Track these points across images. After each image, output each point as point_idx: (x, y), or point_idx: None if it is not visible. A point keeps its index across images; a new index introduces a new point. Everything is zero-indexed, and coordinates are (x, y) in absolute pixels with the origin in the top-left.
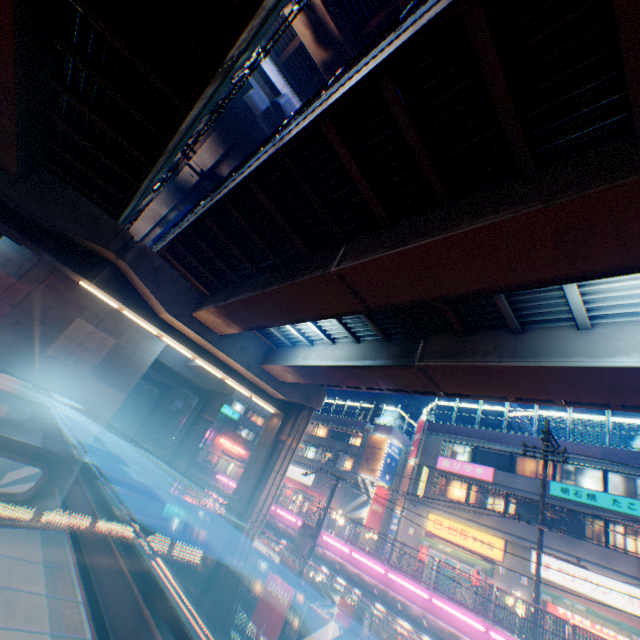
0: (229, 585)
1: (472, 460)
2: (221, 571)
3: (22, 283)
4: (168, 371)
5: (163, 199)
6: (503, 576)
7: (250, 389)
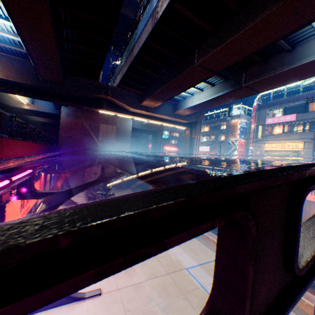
0: None
1: (283, 115)
2: None
3: (77, 120)
4: (136, 130)
5: None
6: (303, 155)
7: (173, 124)
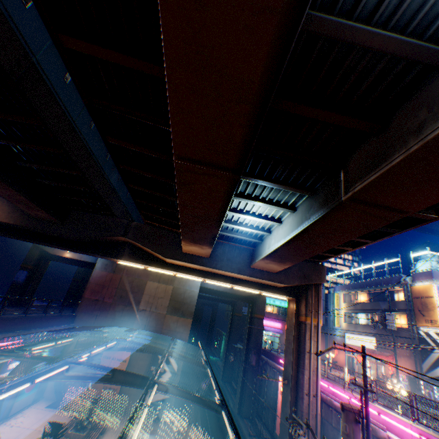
0: None
1: None
2: None
3: (116, 274)
4: (217, 293)
5: None
6: None
7: (254, 288)
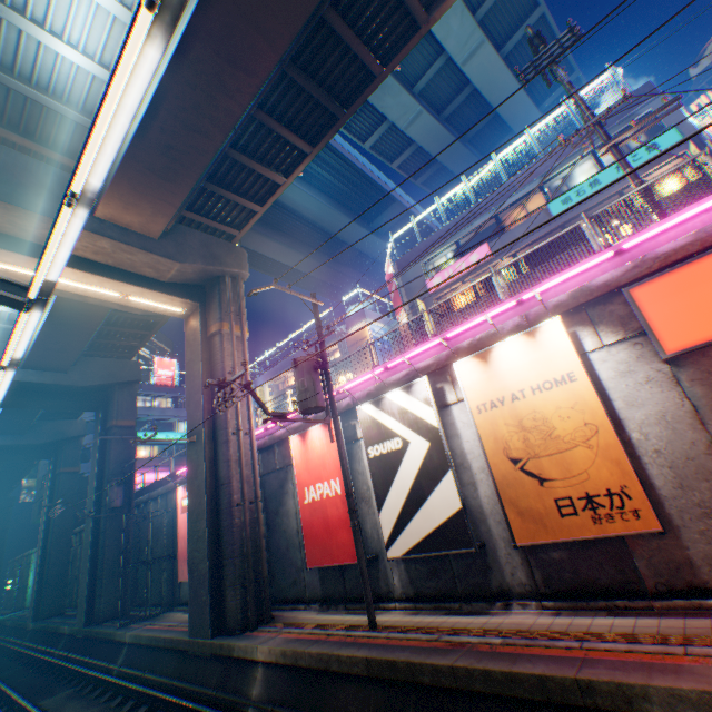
0: (250, 541)
1: (461, 257)
2: (227, 534)
3: None
4: None
5: None
6: None
7: (109, 277)
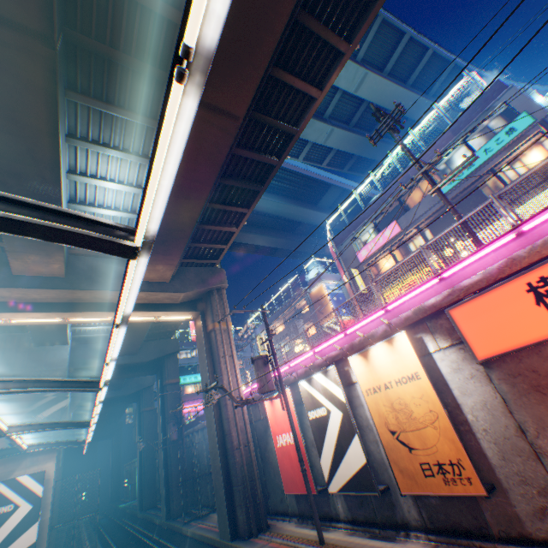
0: (247, 473)
1: (378, 232)
2: (232, 469)
3: None
4: None
5: None
6: None
7: (147, 310)
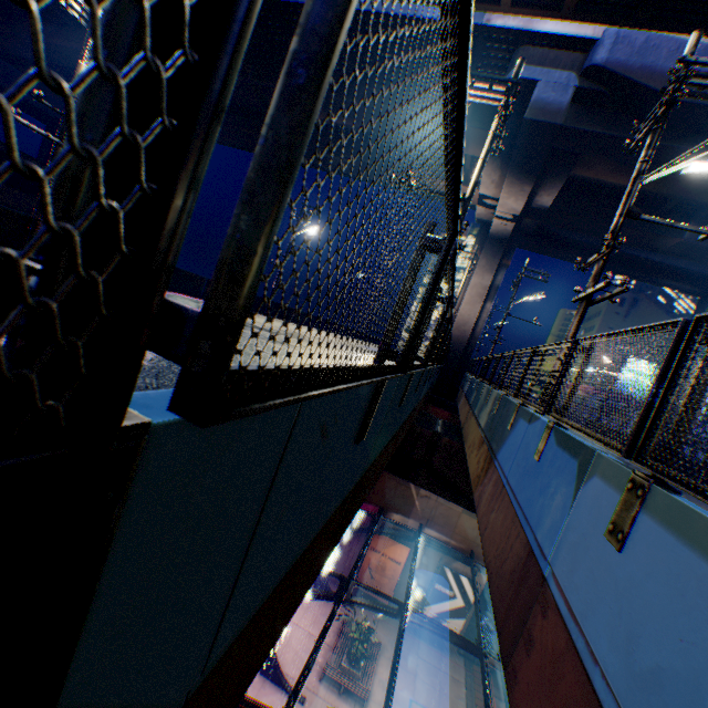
0: None
1: None
2: None
3: None
4: None
5: (481, 266)
6: None
7: None
